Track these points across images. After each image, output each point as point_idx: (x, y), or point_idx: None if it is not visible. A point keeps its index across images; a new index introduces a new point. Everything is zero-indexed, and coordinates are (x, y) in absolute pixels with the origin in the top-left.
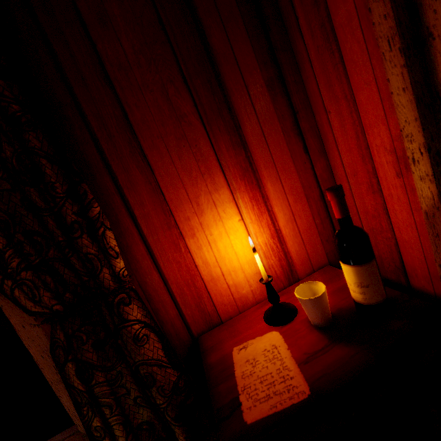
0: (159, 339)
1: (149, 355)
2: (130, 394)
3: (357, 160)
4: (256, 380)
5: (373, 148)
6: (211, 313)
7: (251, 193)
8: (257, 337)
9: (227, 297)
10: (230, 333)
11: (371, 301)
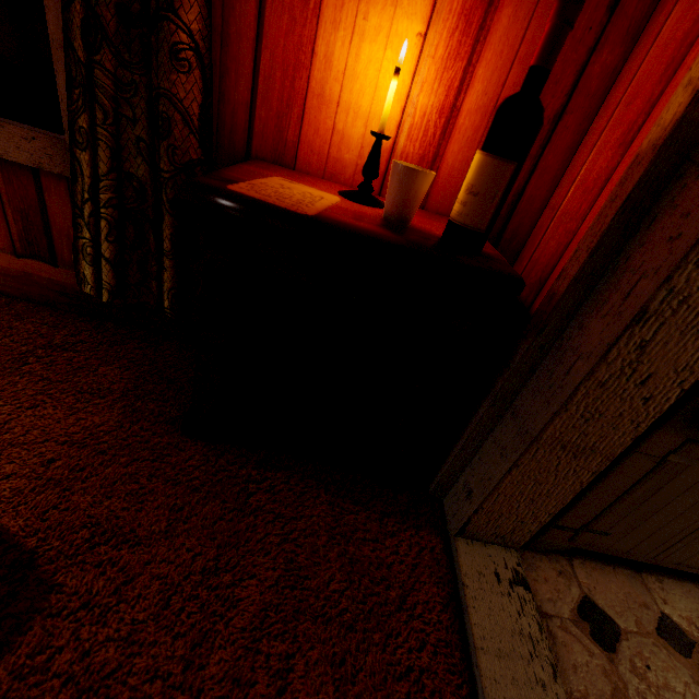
0: (203, 90)
1: (180, 93)
2: (136, 127)
3: (659, 70)
4: (273, 190)
5: (697, 46)
6: (289, 146)
7: (471, 2)
8: (314, 188)
9: (321, 142)
10: (291, 175)
11: (463, 220)
